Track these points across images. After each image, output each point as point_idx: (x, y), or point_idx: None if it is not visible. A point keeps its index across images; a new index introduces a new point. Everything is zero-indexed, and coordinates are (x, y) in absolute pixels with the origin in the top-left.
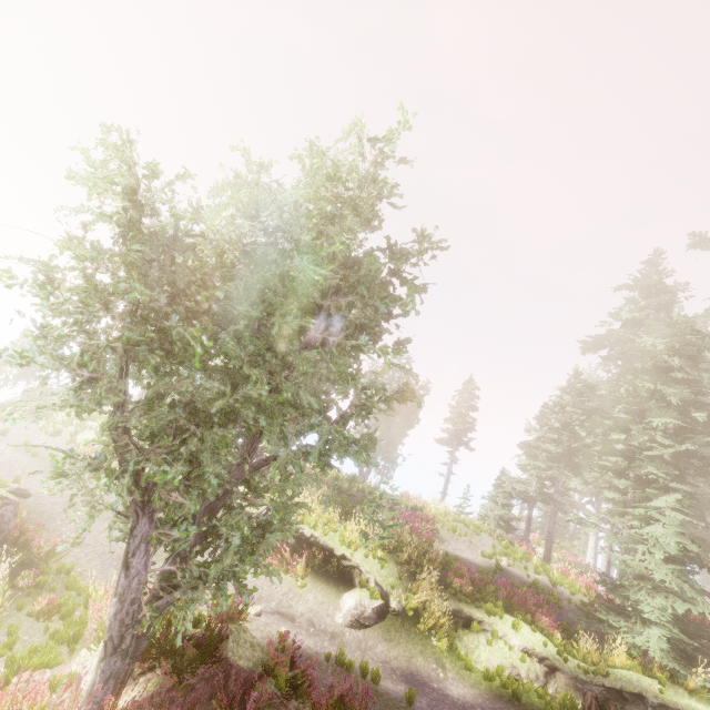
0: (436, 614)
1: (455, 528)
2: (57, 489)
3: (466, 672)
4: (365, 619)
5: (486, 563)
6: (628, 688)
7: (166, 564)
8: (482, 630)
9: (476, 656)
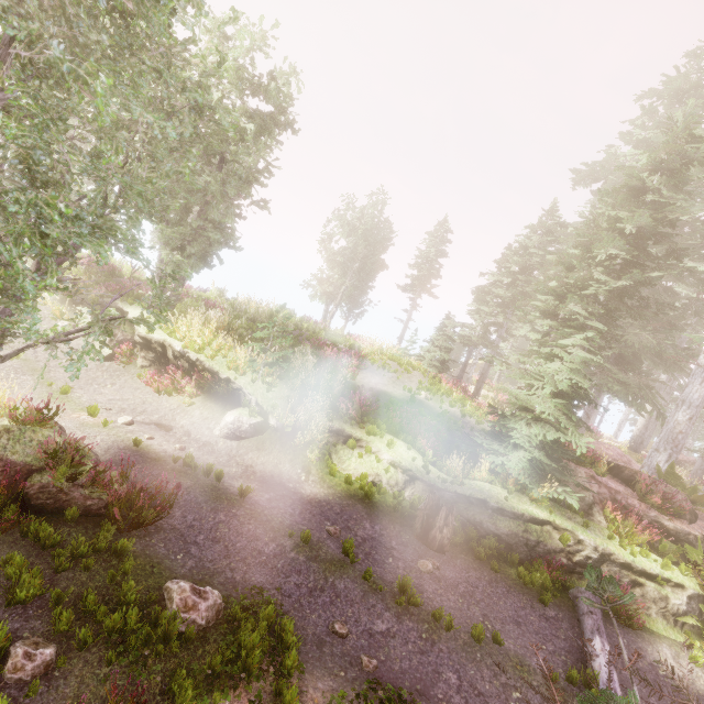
0: (313, 431)
1: (385, 366)
2: None
3: (330, 477)
4: (241, 433)
5: (403, 395)
6: (476, 495)
7: None
8: (358, 446)
9: (346, 465)
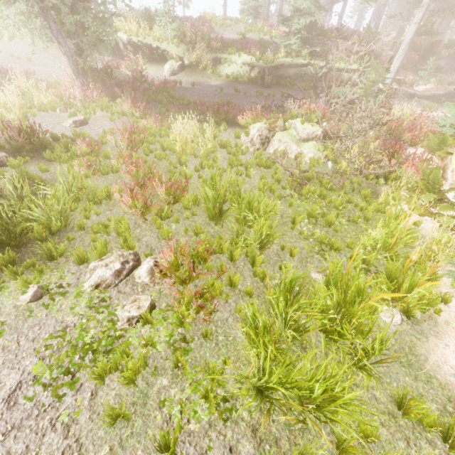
0: (205, 60)
1: (223, 23)
2: (5, 27)
3: (219, 79)
4: (176, 72)
5: (238, 38)
6: (279, 64)
7: (73, 40)
8: (226, 62)
9: (224, 72)
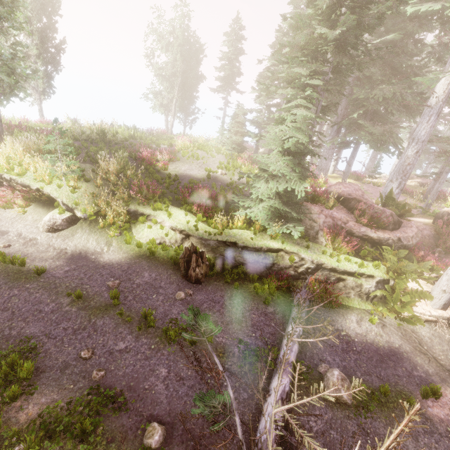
0: (111, 216)
1: (192, 155)
2: None
3: (127, 245)
4: (58, 226)
5: (204, 175)
6: (230, 240)
7: None
8: (149, 220)
9: (140, 235)
